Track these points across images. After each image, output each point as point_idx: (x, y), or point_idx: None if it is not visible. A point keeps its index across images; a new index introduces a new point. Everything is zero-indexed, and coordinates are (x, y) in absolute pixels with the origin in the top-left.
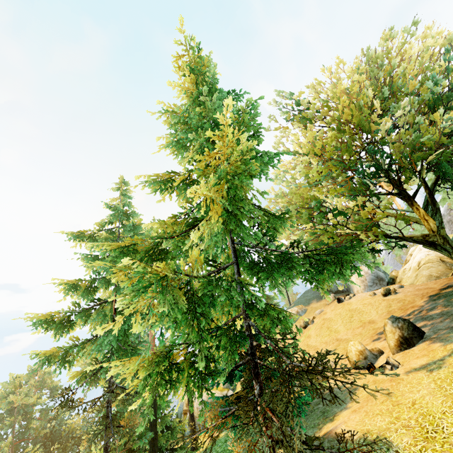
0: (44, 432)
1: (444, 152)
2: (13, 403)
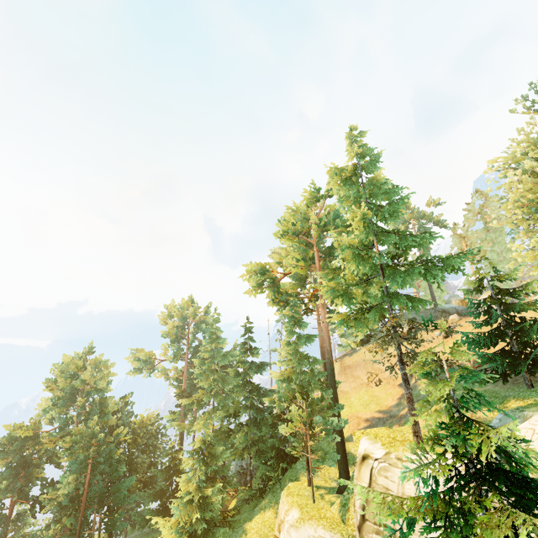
0: (113, 423)
1: None
2: (84, 384)
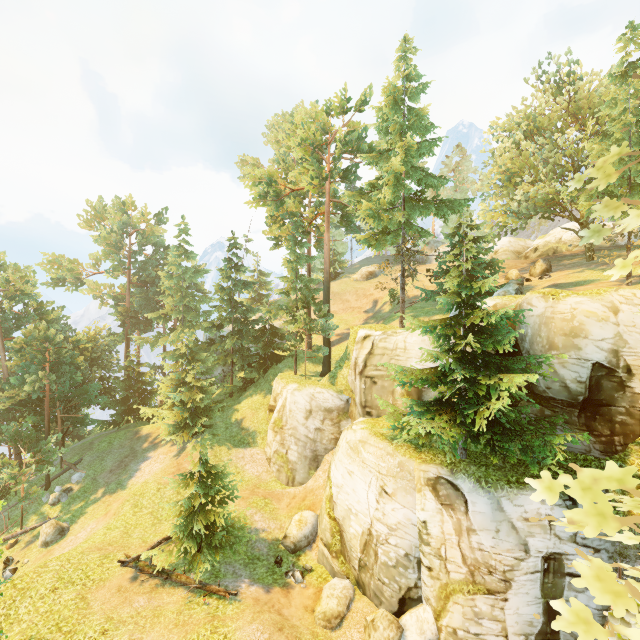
0: (51, 335)
1: (635, 173)
2: (8, 284)
